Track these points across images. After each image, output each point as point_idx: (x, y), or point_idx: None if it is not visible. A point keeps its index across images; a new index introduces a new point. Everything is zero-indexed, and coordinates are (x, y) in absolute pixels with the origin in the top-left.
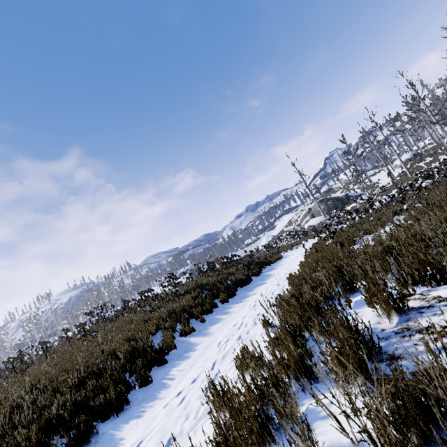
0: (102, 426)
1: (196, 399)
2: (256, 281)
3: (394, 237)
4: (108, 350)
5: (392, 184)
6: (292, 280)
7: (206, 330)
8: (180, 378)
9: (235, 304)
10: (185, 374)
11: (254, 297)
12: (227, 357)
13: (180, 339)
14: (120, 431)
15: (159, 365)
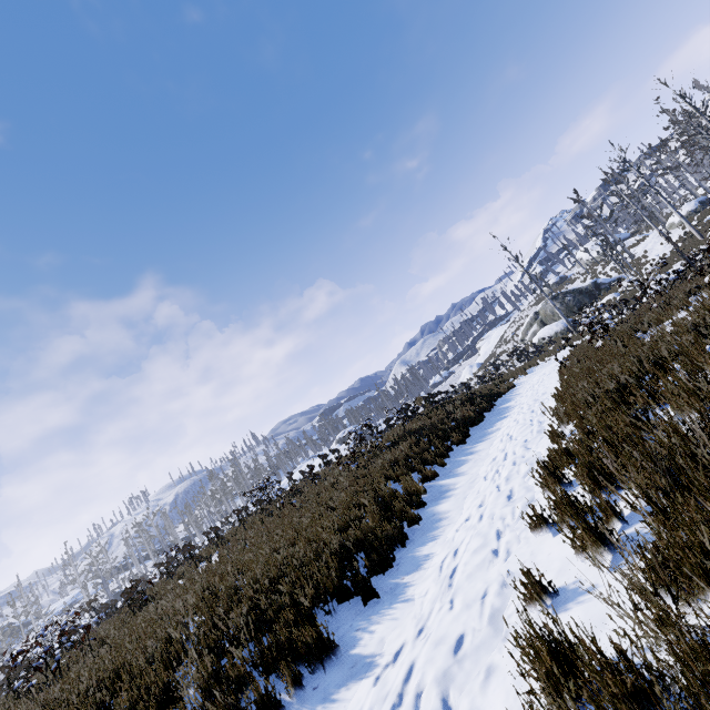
0: (391, 556)
1: (504, 505)
2: (490, 417)
3: (704, 308)
4: (343, 503)
5: (671, 255)
6: (567, 390)
7: (453, 472)
8: (459, 508)
9: (476, 444)
10: (461, 504)
11: (502, 431)
12: (515, 475)
13: (424, 485)
14: (421, 552)
15: (417, 508)
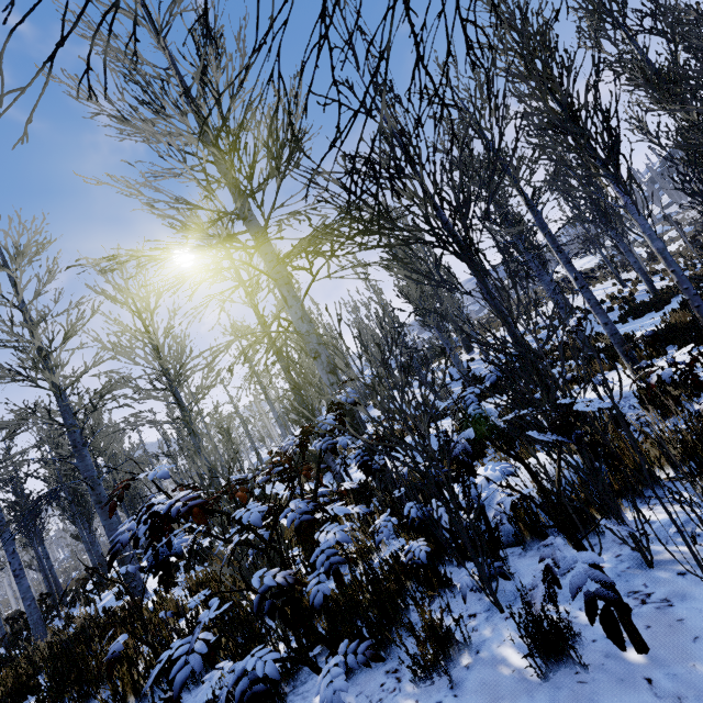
0: None
1: None
2: None
3: None
4: None
5: None
6: None
7: None
8: None
9: None
10: None
11: None
12: None
13: None
14: None
15: None
